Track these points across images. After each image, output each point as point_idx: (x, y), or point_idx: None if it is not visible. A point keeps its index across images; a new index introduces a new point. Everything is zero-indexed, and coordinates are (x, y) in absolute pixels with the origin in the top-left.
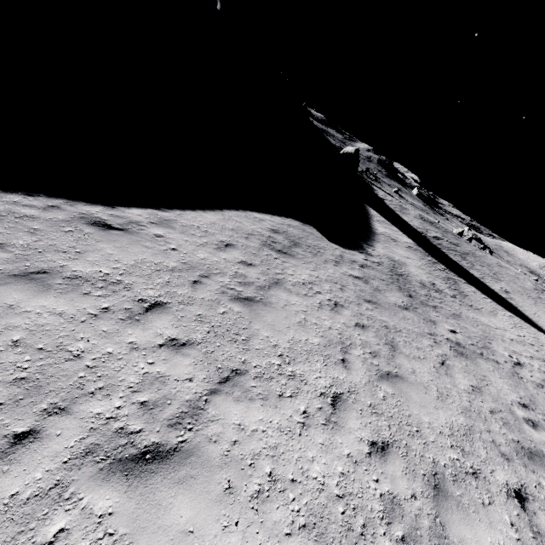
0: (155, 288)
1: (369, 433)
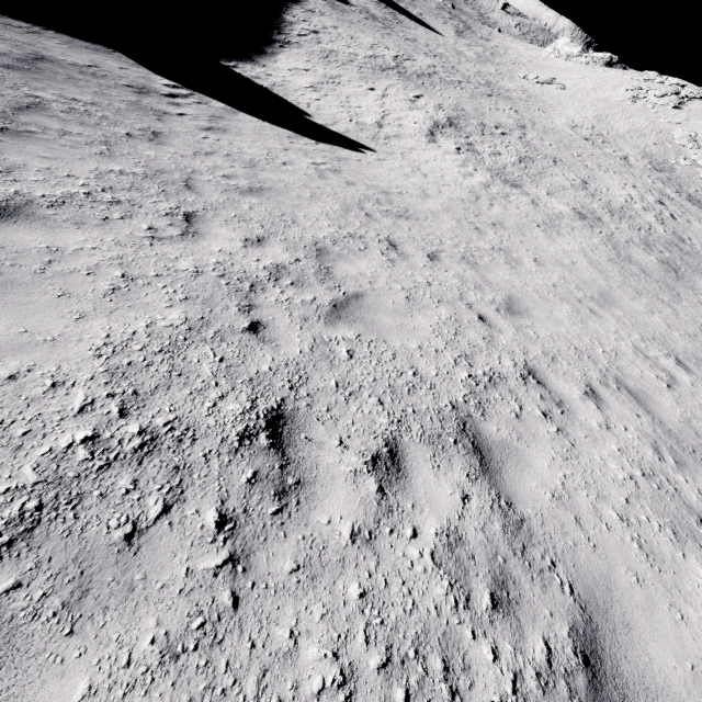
0: (343, 27)
1: (399, 48)
